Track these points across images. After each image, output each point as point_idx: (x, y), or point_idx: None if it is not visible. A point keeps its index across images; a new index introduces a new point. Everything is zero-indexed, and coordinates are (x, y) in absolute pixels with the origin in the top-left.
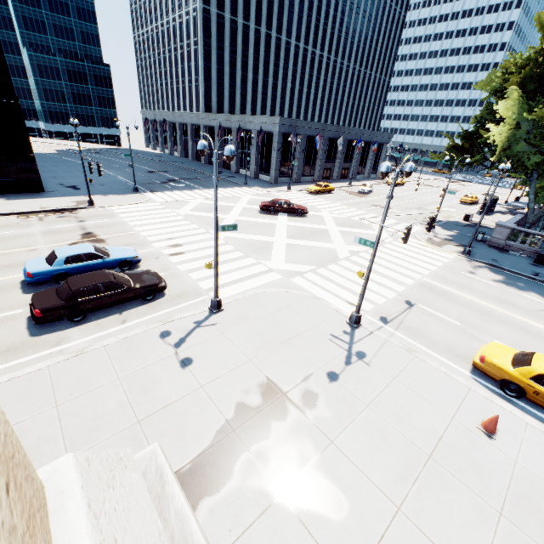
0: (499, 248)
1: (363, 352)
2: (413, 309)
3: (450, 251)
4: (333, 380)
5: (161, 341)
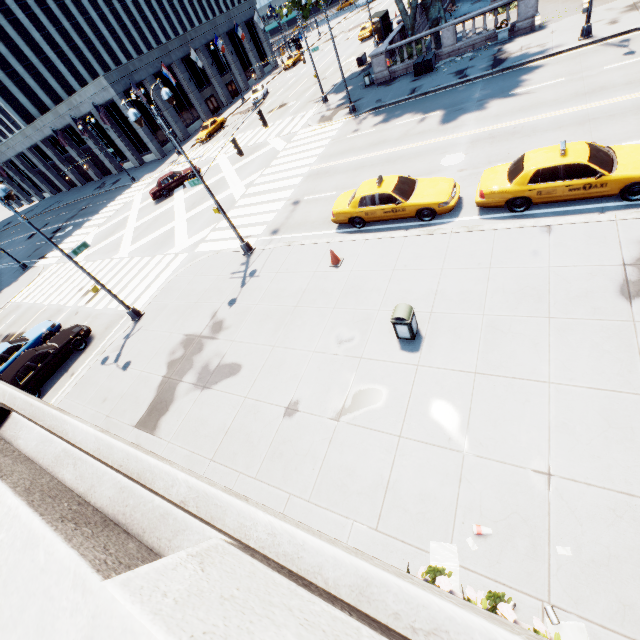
0: (386, 82)
1: (255, 270)
2: (299, 206)
3: (339, 119)
4: (233, 304)
5: (103, 367)
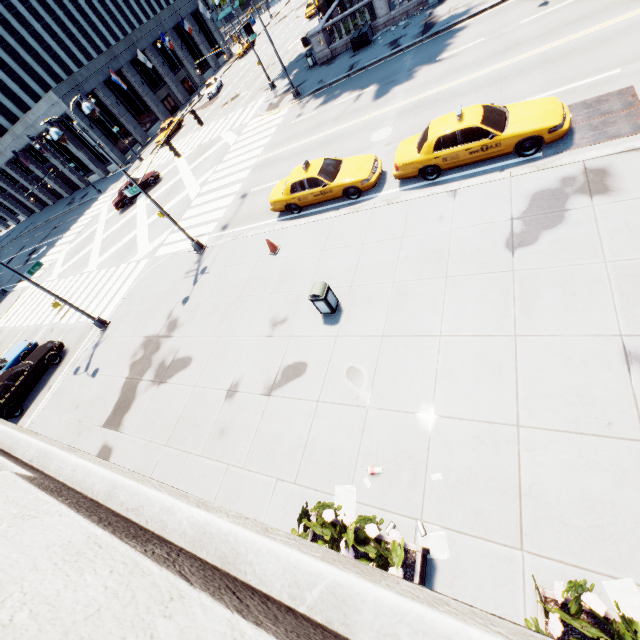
0: (328, 61)
1: (205, 267)
2: (246, 199)
3: (285, 105)
4: (186, 302)
5: (76, 376)
